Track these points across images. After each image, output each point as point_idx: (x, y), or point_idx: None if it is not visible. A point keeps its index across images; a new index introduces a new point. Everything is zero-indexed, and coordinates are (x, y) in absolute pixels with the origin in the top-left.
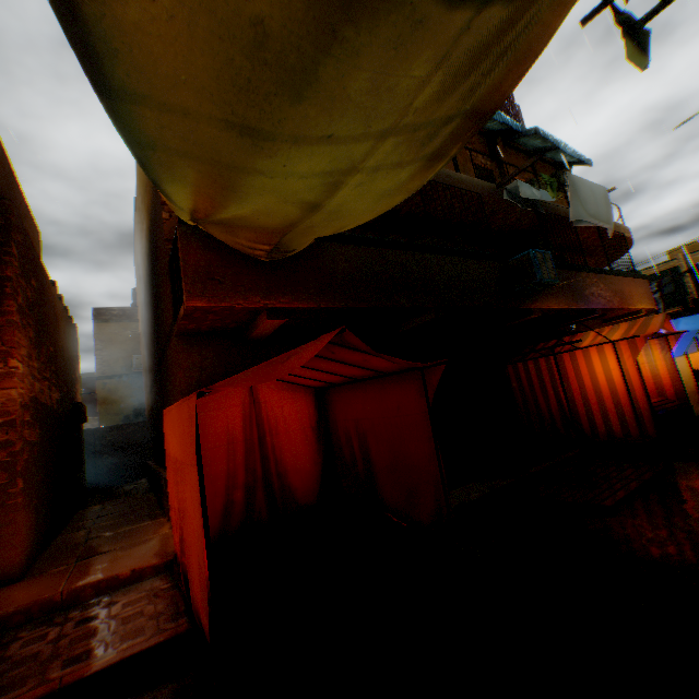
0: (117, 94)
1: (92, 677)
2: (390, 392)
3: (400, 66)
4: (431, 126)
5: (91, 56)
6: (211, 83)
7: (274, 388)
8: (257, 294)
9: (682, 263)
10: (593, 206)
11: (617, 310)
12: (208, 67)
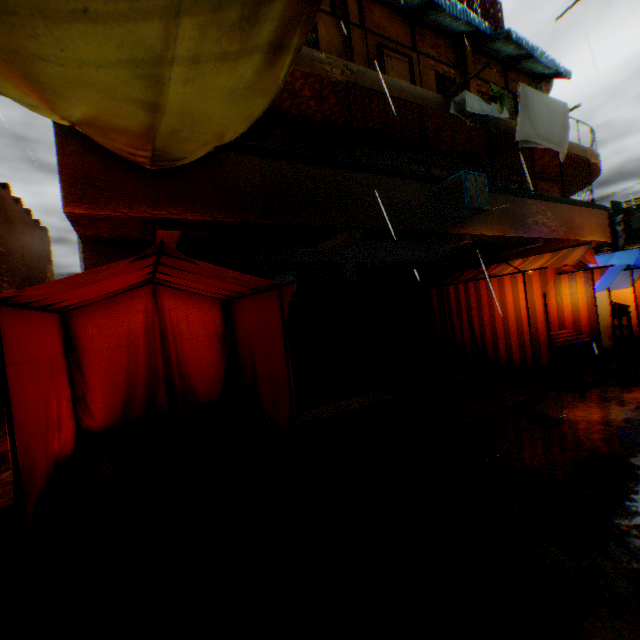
0: None
1: None
2: (264, 308)
3: None
4: (240, 5)
5: None
6: None
7: (179, 297)
8: (144, 203)
9: None
10: (546, 126)
11: (564, 241)
12: None
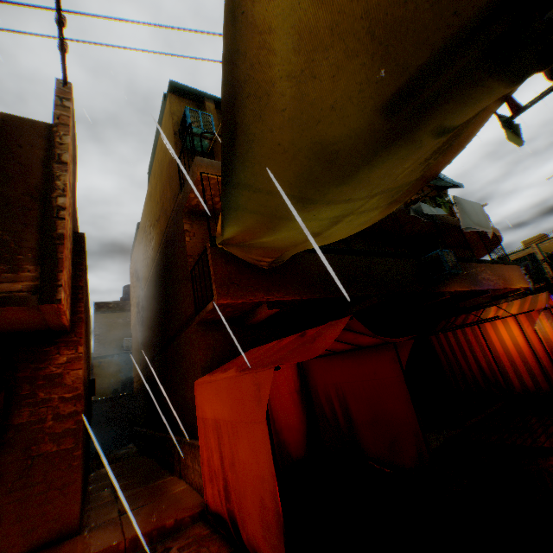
0: (233, 184)
1: None
2: (366, 361)
3: (401, 164)
4: (400, 186)
5: (229, 168)
6: (293, 178)
7: None
8: (261, 292)
9: (536, 250)
10: (475, 217)
11: (502, 289)
12: (296, 171)
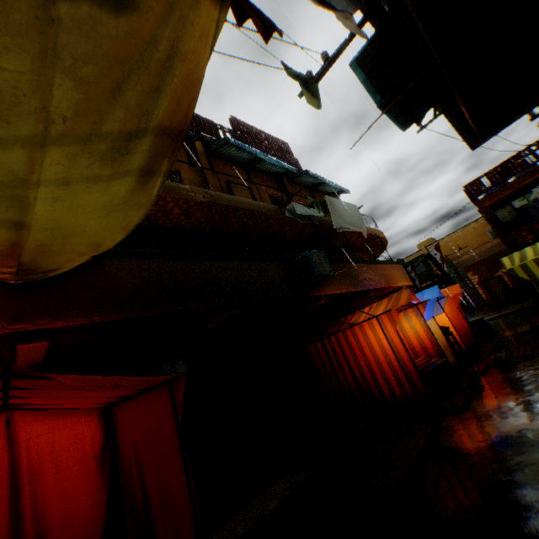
0: None
1: None
2: (153, 409)
3: None
4: (111, 138)
5: None
6: None
7: (45, 419)
8: (4, 319)
9: (426, 252)
10: (349, 217)
11: (387, 288)
12: None
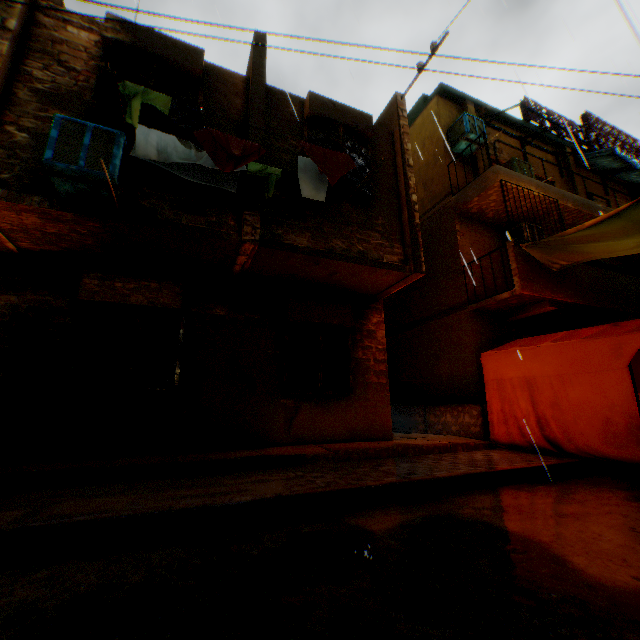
0: None
1: (557, 465)
2: None
3: None
4: None
5: None
6: None
7: None
8: (547, 290)
9: None
10: None
11: None
12: None
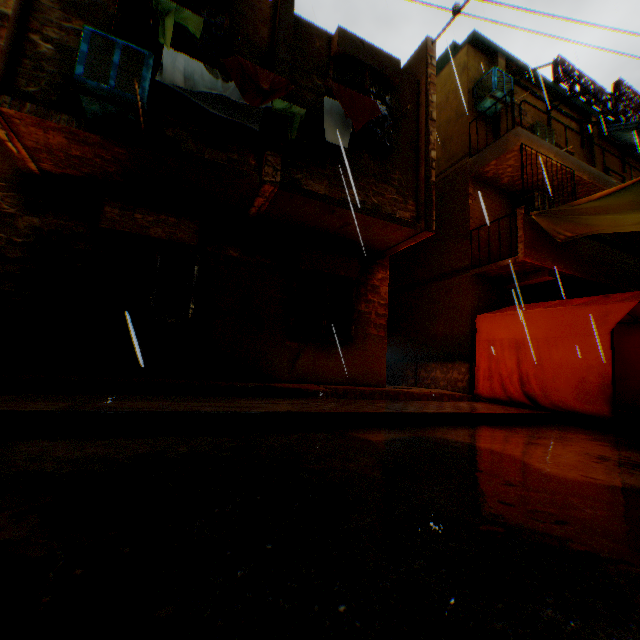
0: None
1: (531, 415)
2: (631, 333)
3: None
4: None
5: None
6: None
7: None
8: (548, 260)
9: None
10: None
11: None
12: None
